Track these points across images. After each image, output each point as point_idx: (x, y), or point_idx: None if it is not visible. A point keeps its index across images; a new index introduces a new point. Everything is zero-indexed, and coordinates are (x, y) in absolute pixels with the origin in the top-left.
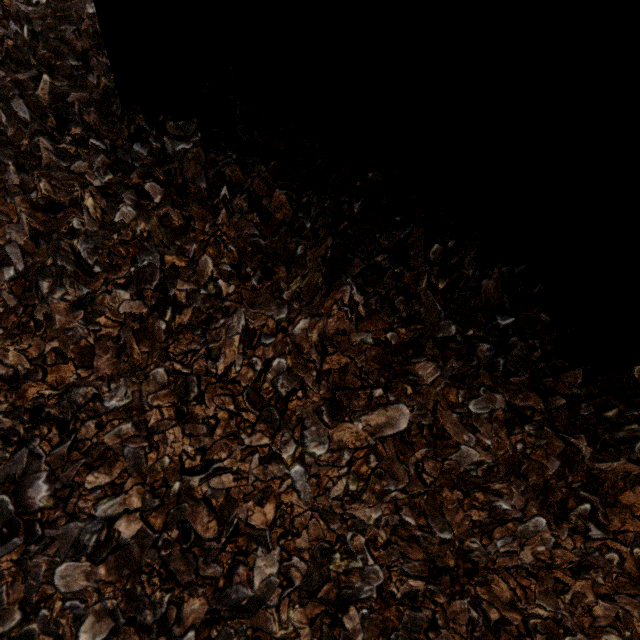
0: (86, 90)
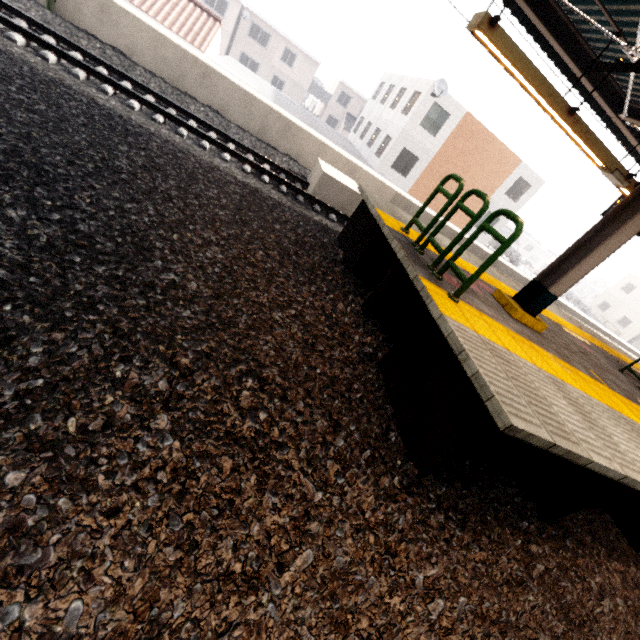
0: (398, 472)
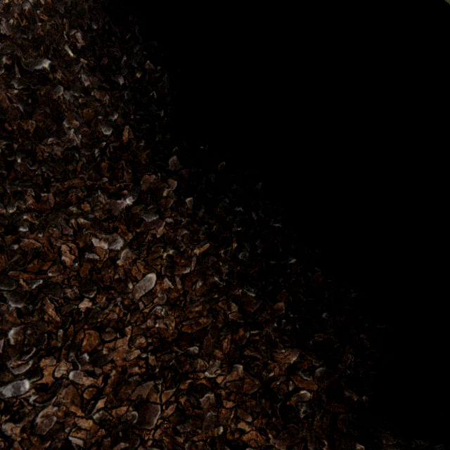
0: None
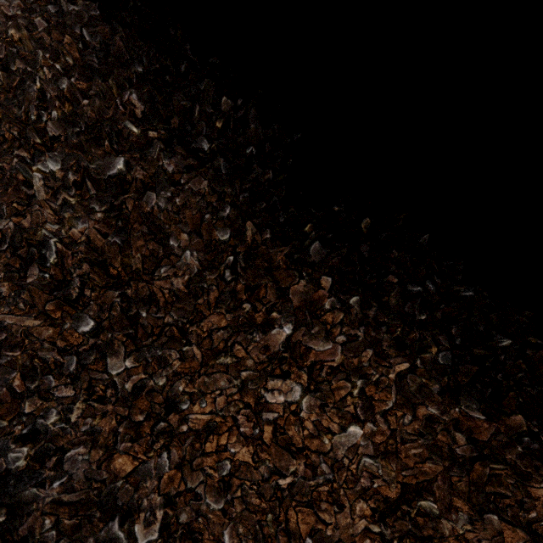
0: None
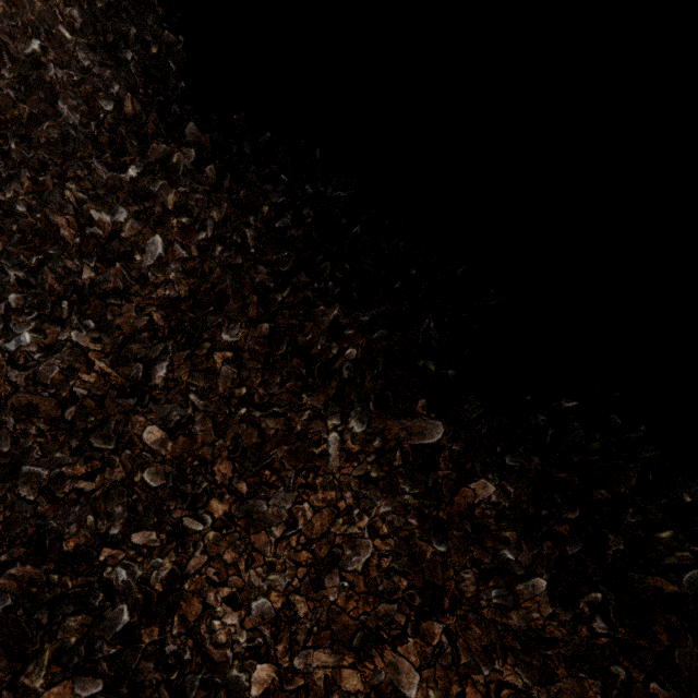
0: None
